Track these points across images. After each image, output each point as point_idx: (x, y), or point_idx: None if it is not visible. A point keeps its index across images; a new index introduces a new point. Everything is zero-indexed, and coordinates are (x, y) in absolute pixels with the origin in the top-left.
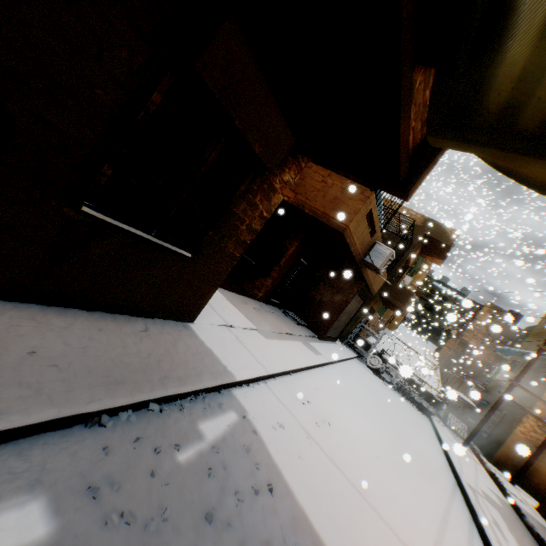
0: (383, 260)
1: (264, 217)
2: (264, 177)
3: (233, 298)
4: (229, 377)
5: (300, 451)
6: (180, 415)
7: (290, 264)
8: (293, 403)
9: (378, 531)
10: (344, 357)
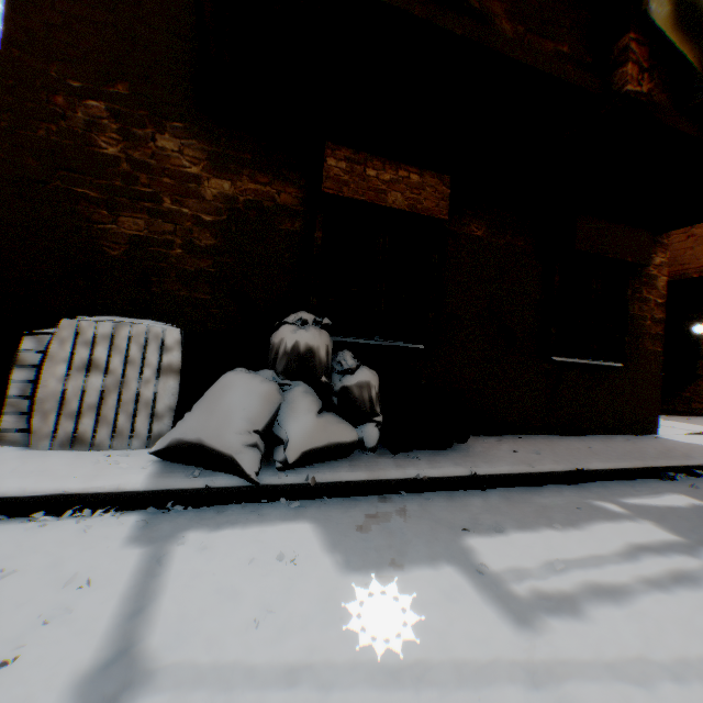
0: None
1: (658, 305)
2: (636, 275)
3: (668, 418)
4: None
5: None
6: None
7: None
8: None
9: None
10: None
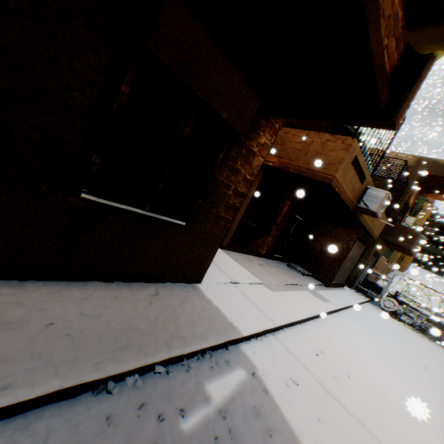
0: (378, 203)
1: (248, 180)
2: (240, 144)
3: (238, 257)
4: (234, 333)
5: (319, 411)
6: (186, 376)
7: (286, 221)
8: (305, 354)
9: None
10: (354, 302)
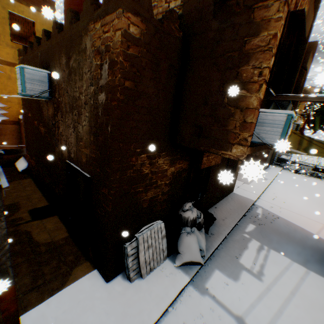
0: None
1: None
2: None
3: None
4: (253, 201)
5: (279, 210)
6: (252, 211)
7: None
8: (270, 200)
9: (307, 220)
10: (276, 173)
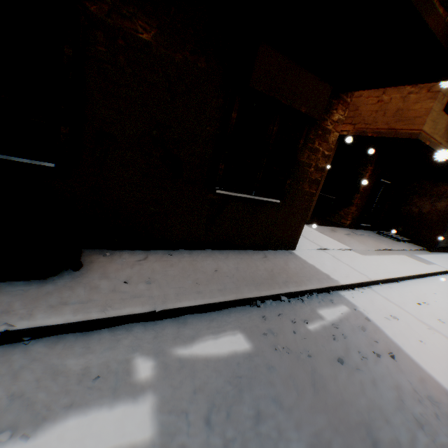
0: None
1: (326, 156)
2: (316, 126)
3: (322, 229)
4: (333, 282)
5: (420, 338)
6: (302, 305)
7: (369, 187)
8: (404, 303)
9: None
10: None
